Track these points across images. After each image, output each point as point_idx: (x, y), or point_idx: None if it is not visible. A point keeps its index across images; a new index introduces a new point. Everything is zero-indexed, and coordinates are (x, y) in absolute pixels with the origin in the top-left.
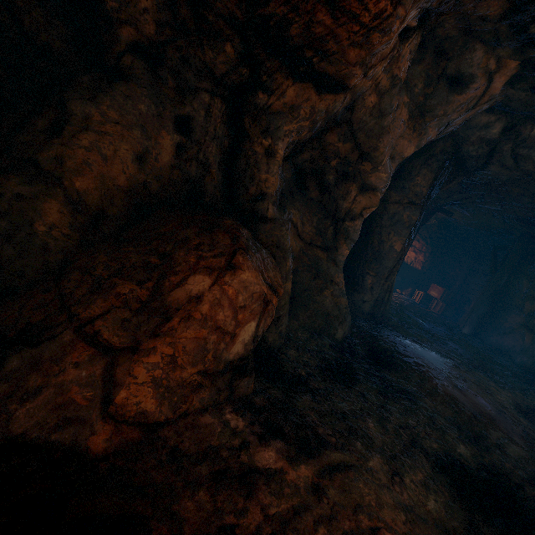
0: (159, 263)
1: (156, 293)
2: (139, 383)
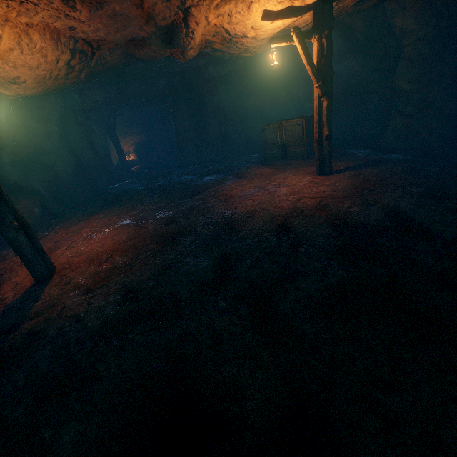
0: None
1: None
2: None
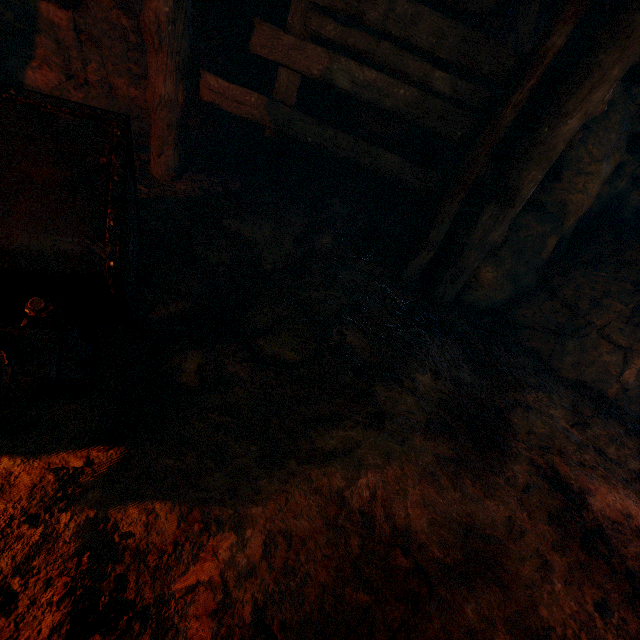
0: (633, 290)
1: (635, 313)
2: (635, 368)
